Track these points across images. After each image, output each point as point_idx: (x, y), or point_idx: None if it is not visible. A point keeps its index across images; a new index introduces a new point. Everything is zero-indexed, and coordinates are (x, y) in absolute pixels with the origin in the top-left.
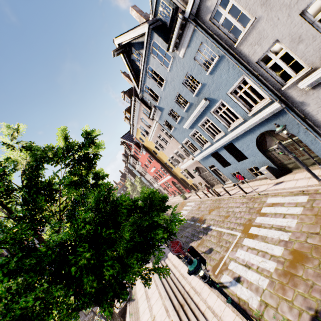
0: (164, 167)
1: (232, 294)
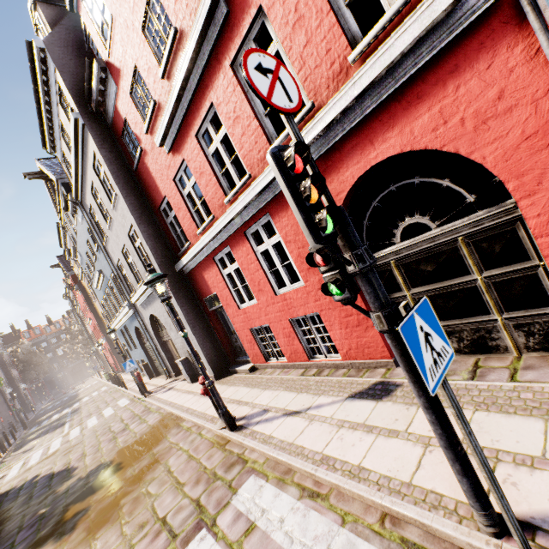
0: (100, 323)
1: None
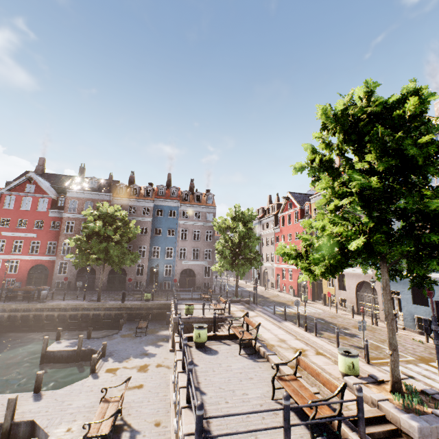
0: None
1: None
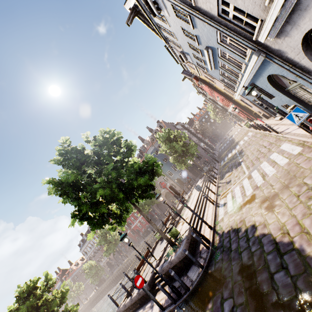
0: (225, 96)
1: (218, 211)
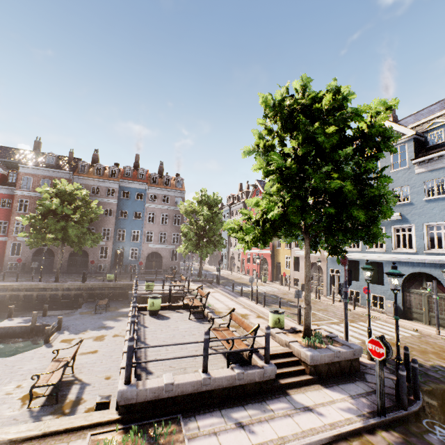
0: None
1: None
